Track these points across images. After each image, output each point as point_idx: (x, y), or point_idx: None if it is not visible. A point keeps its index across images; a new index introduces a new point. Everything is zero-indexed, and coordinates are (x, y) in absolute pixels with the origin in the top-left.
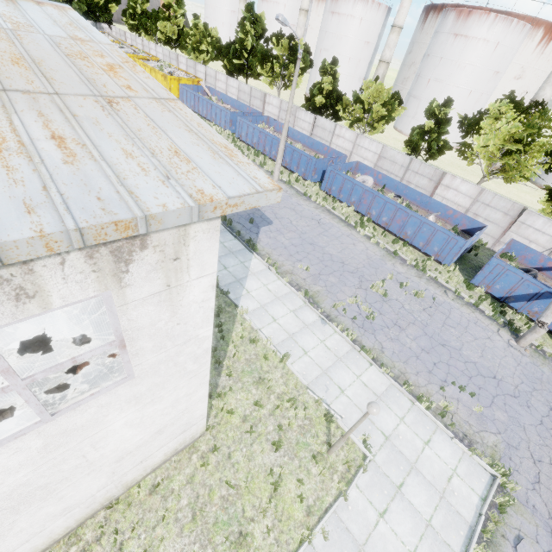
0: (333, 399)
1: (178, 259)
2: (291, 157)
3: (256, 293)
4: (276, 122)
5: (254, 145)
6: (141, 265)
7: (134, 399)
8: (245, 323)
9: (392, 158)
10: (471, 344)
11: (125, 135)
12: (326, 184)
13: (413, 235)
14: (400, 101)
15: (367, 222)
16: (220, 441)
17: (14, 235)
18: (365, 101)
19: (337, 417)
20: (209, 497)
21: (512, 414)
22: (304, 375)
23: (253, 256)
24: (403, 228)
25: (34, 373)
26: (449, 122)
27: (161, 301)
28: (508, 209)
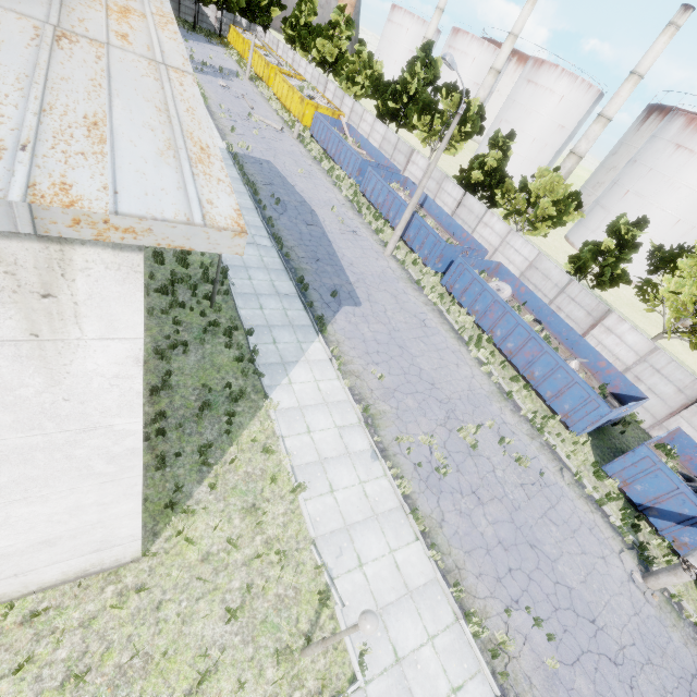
0: (342, 572)
1: (51, 296)
2: (417, 232)
3: (300, 388)
4: (414, 186)
5: (377, 205)
6: None
7: None
8: (267, 423)
9: (545, 271)
10: (574, 558)
11: (24, 75)
12: (449, 278)
13: (541, 379)
14: (579, 204)
15: (486, 343)
16: (157, 578)
17: None
18: (533, 191)
19: (337, 601)
20: (100, 658)
21: (603, 690)
22: (316, 522)
23: (317, 338)
24: (530, 365)
25: None
26: (636, 249)
27: (22, 356)
28: (685, 385)
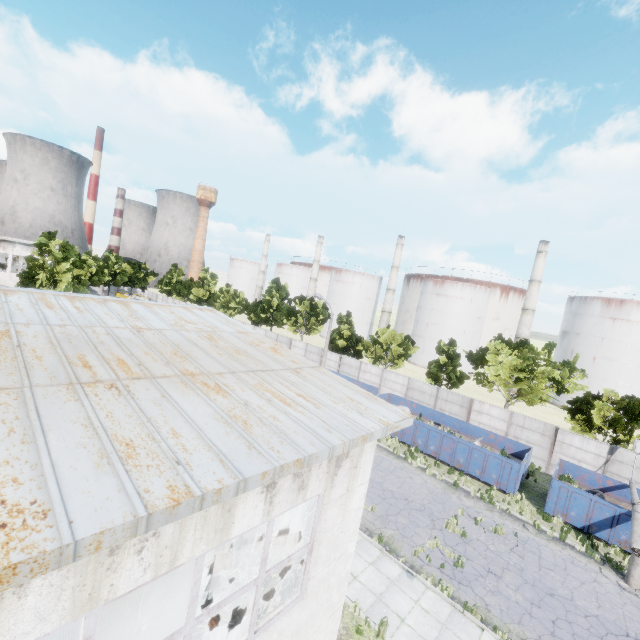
0: None
1: (356, 467)
2: None
3: None
4: None
5: None
6: (342, 470)
7: (295, 634)
8: None
9: (419, 388)
10: (580, 590)
11: (322, 391)
12: None
13: (466, 463)
14: (412, 342)
15: (416, 453)
16: None
17: (336, 442)
18: (383, 343)
19: None
20: None
21: None
22: None
23: None
24: (454, 456)
25: (269, 567)
26: (459, 357)
27: (341, 504)
28: (542, 429)
